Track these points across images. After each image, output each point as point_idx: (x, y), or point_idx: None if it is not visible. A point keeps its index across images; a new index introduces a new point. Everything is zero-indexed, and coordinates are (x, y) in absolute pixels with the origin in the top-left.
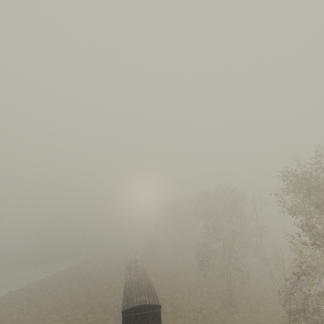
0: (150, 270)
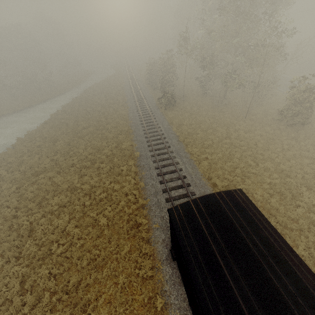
0: (188, 143)
